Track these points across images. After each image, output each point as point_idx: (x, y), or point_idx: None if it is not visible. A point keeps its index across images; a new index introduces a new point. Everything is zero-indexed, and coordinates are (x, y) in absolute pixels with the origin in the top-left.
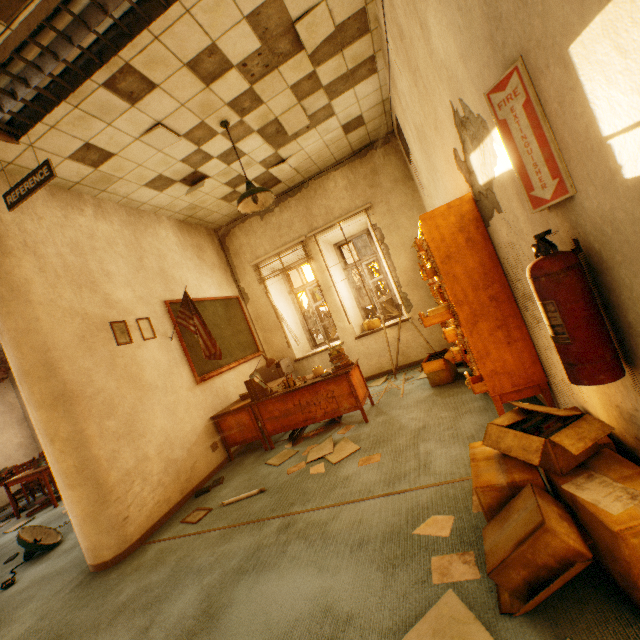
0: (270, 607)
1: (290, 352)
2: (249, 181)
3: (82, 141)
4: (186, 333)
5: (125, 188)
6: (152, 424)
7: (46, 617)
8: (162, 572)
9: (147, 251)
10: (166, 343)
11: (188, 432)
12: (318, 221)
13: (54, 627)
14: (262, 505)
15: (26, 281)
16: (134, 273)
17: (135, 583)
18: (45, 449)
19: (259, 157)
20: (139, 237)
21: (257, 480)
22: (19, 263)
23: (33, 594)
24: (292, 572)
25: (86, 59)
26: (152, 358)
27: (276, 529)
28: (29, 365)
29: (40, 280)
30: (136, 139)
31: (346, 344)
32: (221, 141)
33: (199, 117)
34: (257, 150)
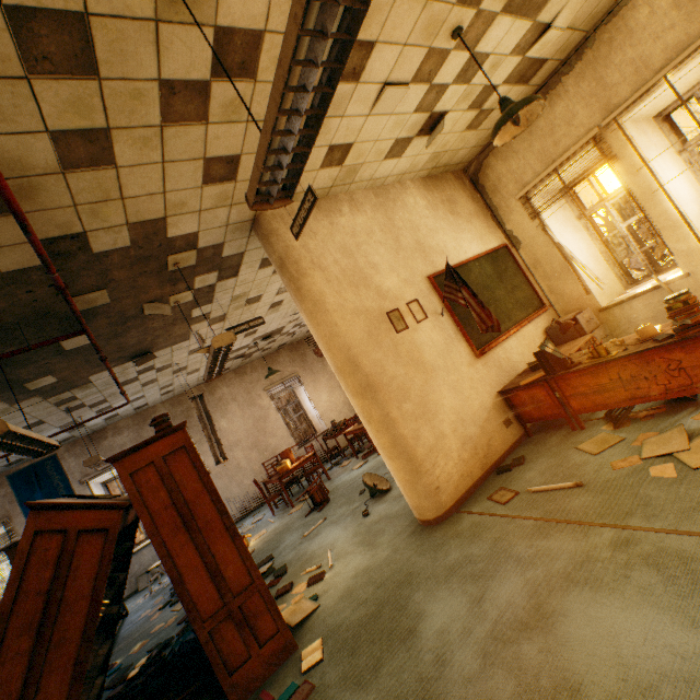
0: (618, 640)
1: (590, 300)
2: (502, 98)
3: (326, 147)
4: (455, 305)
5: (368, 171)
6: (441, 404)
7: (396, 552)
8: (480, 547)
9: (400, 228)
10: (437, 321)
11: (476, 409)
12: (619, 92)
13: (404, 563)
14: (581, 504)
15: (320, 294)
16: (394, 257)
17: (458, 549)
18: (365, 427)
19: (508, 46)
20: (390, 216)
21: (568, 469)
22: (313, 281)
23: (383, 528)
24: (643, 608)
25: (319, 94)
26: (428, 339)
27: (608, 542)
28: (340, 363)
29: (329, 290)
30: (367, 116)
31: (693, 275)
32: (454, 59)
33: (424, 47)
34: (504, 38)
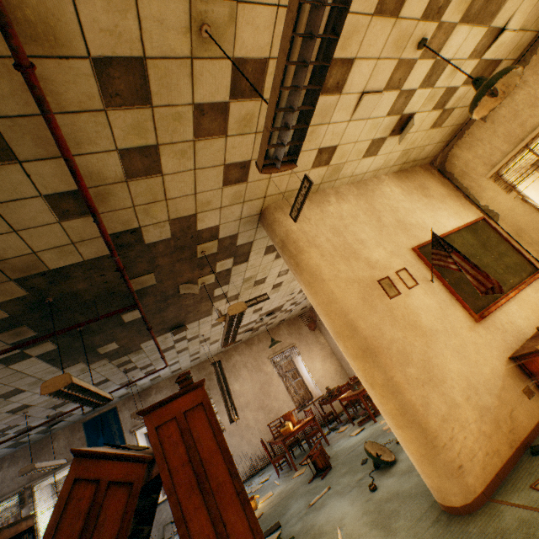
0: None
1: None
2: (475, 78)
3: (315, 150)
4: (443, 272)
5: (349, 169)
6: (447, 369)
7: None
8: None
9: (380, 211)
10: (428, 287)
11: (488, 376)
12: None
13: None
14: None
15: (316, 267)
16: (378, 234)
17: None
18: (368, 391)
19: (466, 51)
20: (370, 202)
21: None
22: (309, 256)
23: (396, 509)
24: None
25: (322, 49)
26: (421, 304)
27: None
28: (338, 327)
29: (323, 263)
30: (348, 122)
31: None
32: (420, 67)
33: (394, 59)
34: (462, 45)
